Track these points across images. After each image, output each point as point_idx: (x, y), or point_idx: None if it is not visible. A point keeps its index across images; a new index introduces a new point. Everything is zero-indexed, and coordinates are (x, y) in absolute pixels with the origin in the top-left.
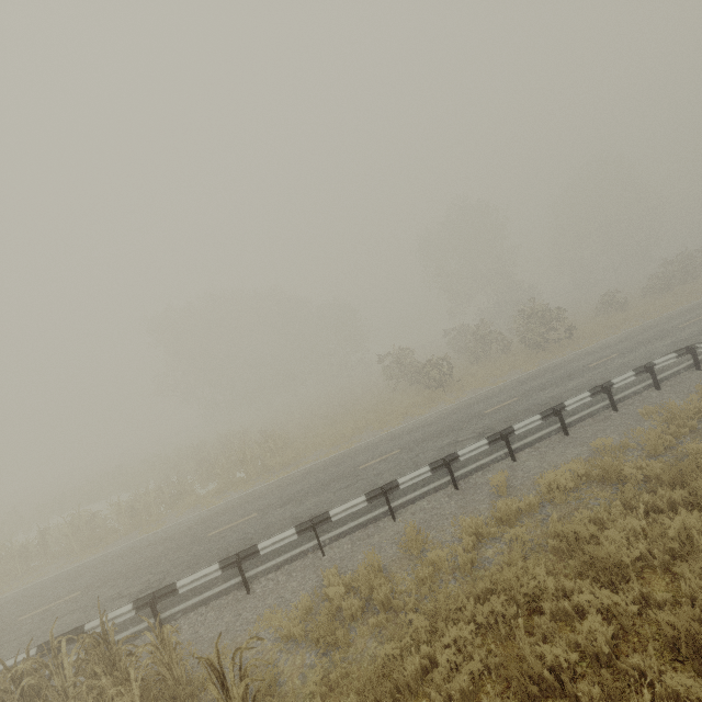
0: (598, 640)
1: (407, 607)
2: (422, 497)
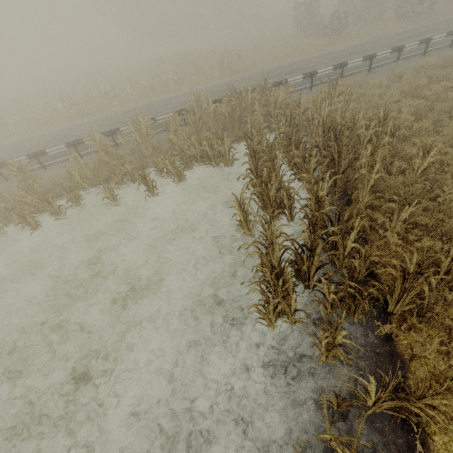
0: (438, 91)
1: (366, 92)
2: (352, 74)
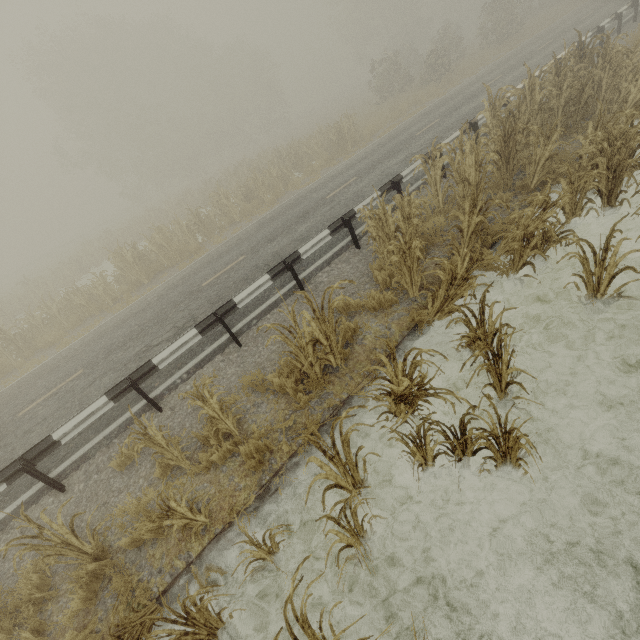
0: None
1: None
2: None
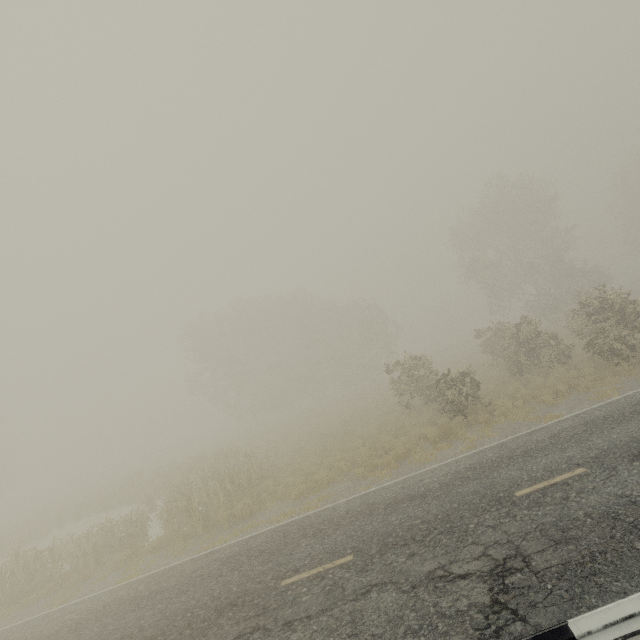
0: None
1: None
2: None
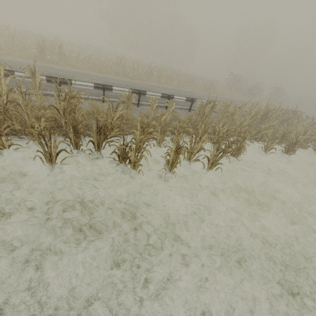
0: None
1: None
2: None
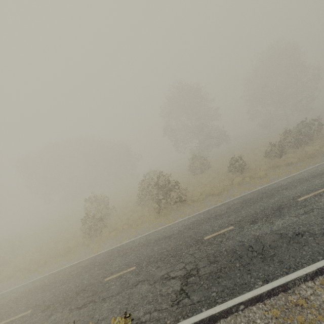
0: None
1: None
2: None
